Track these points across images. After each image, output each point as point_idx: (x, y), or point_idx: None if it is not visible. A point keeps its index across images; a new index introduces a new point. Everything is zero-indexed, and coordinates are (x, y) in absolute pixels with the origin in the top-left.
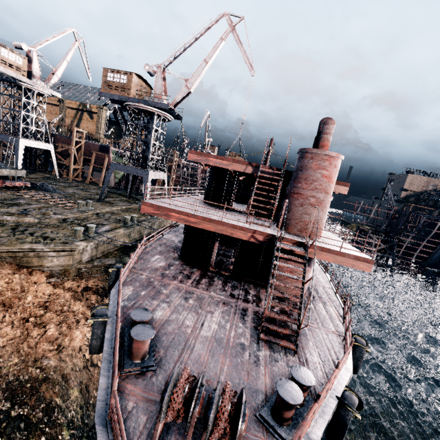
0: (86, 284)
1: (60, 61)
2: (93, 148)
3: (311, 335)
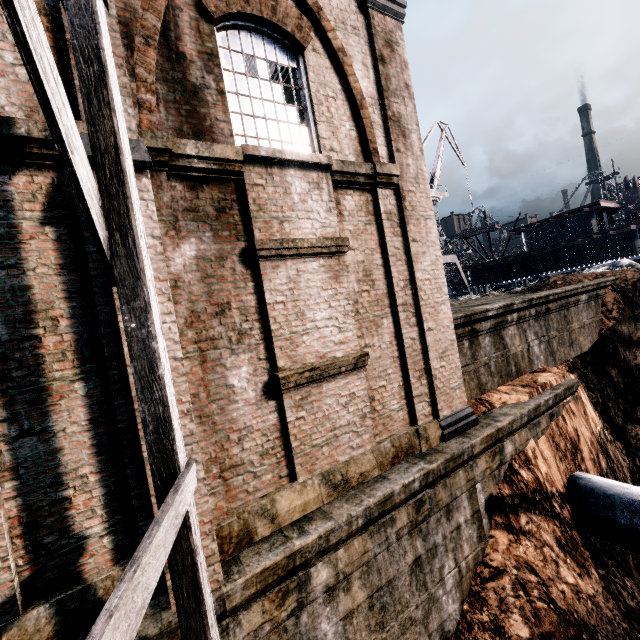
0: None
1: None
2: None
3: None
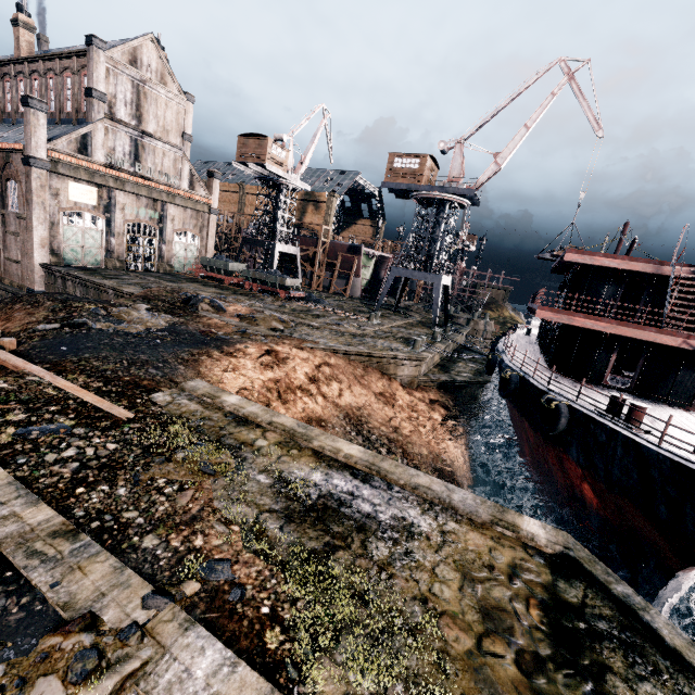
0: (429, 398)
1: (308, 146)
2: (339, 250)
3: None
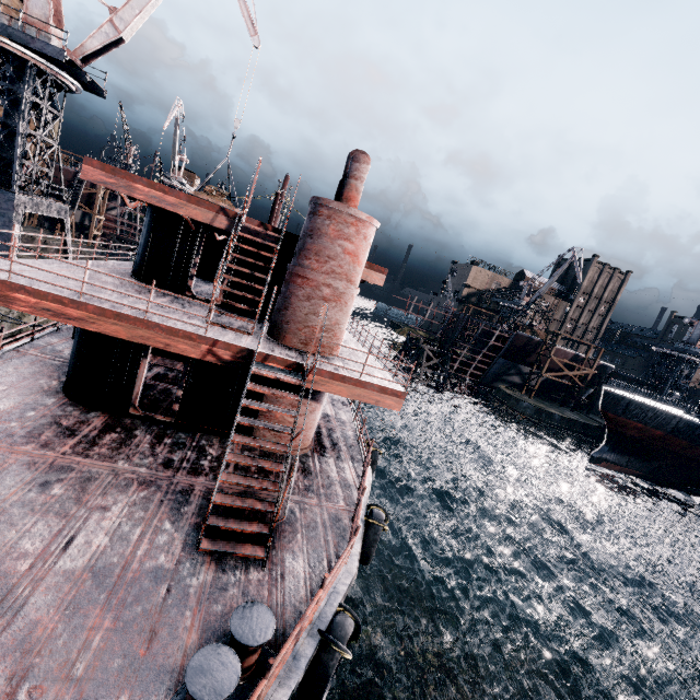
0: None
1: None
2: None
3: (302, 521)
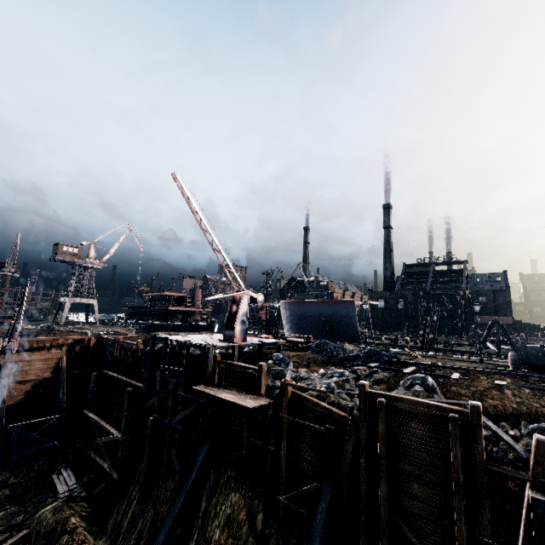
0: None
1: None
2: None
3: None
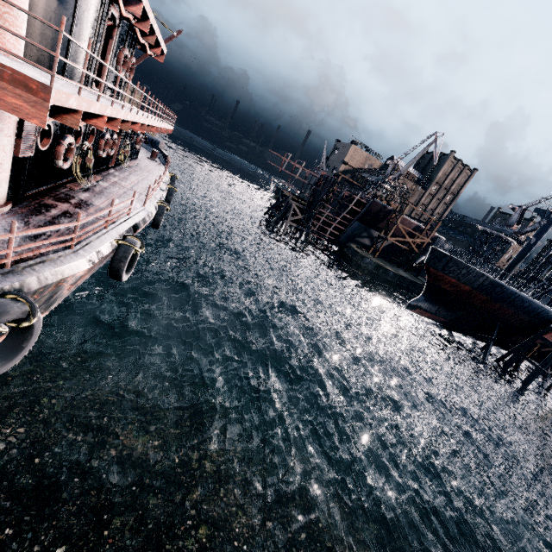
0: None
1: None
2: None
3: None
